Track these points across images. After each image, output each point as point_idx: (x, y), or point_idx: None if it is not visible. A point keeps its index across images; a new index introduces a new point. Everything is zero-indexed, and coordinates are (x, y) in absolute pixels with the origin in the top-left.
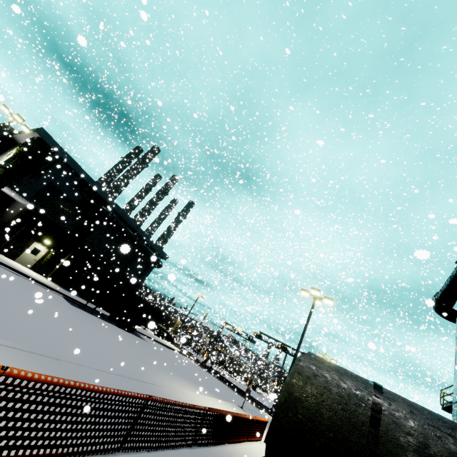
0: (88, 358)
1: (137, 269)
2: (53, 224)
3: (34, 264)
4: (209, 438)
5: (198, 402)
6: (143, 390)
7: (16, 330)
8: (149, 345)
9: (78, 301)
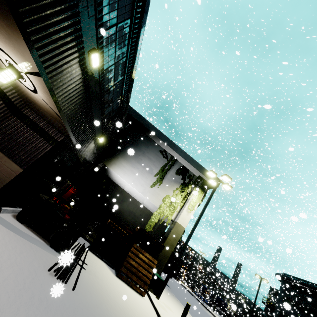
0: None
1: None
2: None
3: None
4: None
5: None
6: None
7: None
8: None
9: None
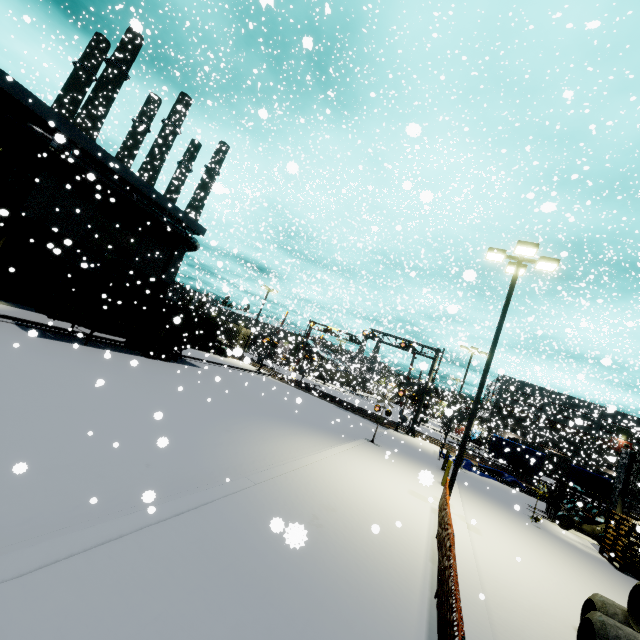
0: (42, 488)
1: (155, 258)
2: None
3: None
4: None
5: (327, 478)
6: (218, 542)
7: None
8: (208, 375)
9: (53, 327)
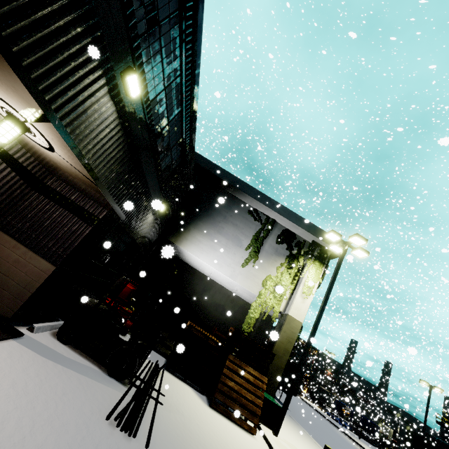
0: None
1: None
2: None
3: None
4: None
5: None
6: None
7: None
8: None
9: None
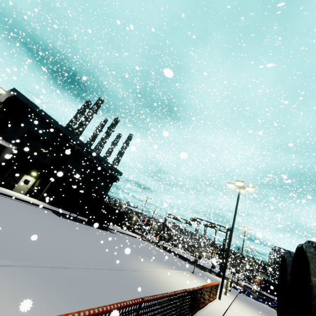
0: (77, 258)
1: (102, 185)
2: (36, 160)
3: (27, 191)
4: (187, 312)
5: (165, 277)
6: (125, 278)
7: (14, 246)
8: (119, 237)
9: (63, 213)
